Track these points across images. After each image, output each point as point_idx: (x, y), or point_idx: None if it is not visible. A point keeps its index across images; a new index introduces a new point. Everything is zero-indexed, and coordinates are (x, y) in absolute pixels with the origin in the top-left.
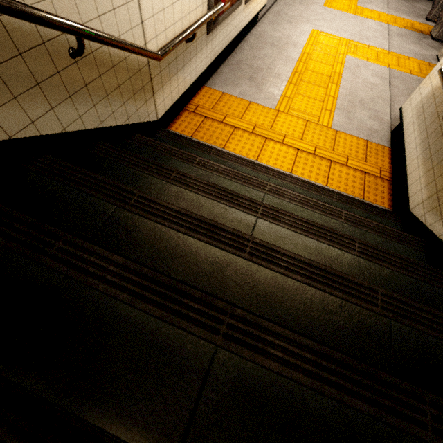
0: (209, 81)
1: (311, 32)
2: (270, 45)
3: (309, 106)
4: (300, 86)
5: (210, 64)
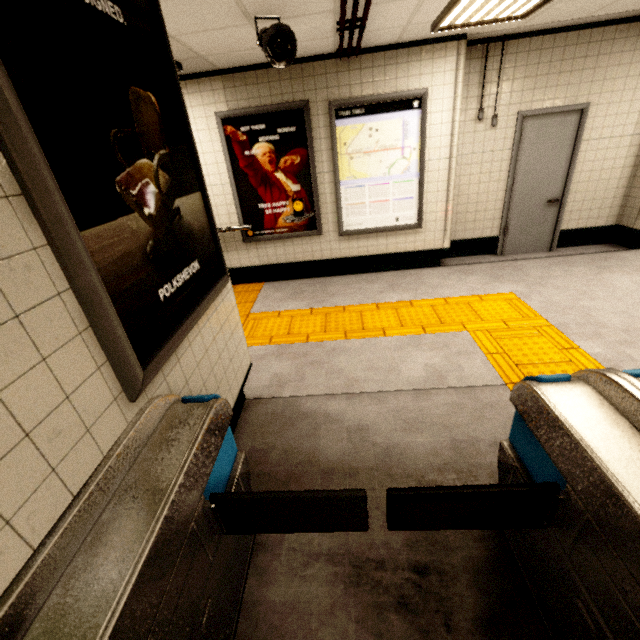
0: (275, 282)
1: (495, 293)
2: (393, 284)
3: (269, 328)
4: (311, 316)
5: (262, 266)
